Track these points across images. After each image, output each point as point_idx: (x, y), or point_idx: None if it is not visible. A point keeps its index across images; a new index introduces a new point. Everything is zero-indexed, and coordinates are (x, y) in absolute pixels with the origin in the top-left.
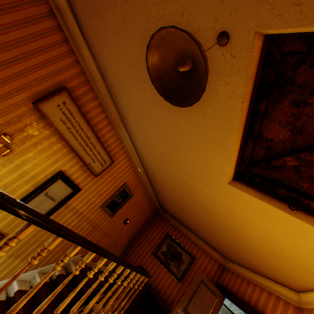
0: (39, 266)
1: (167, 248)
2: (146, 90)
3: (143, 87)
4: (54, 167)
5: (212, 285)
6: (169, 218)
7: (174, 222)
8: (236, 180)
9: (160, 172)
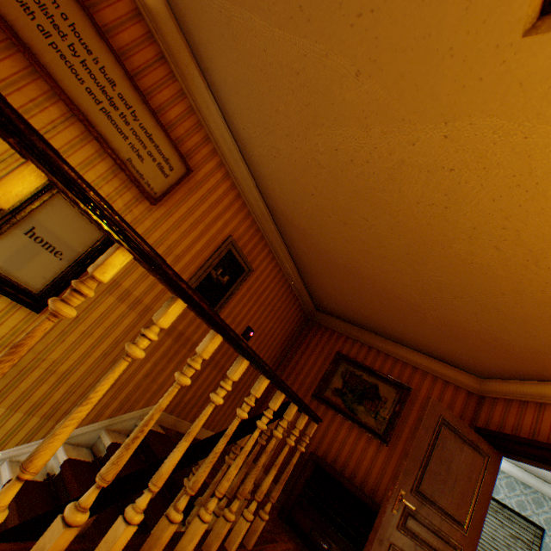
0: None
1: (343, 382)
2: None
3: None
4: None
5: (468, 431)
6: (336, 325)
7: (349, 329)
8: None
9: (303, 183)
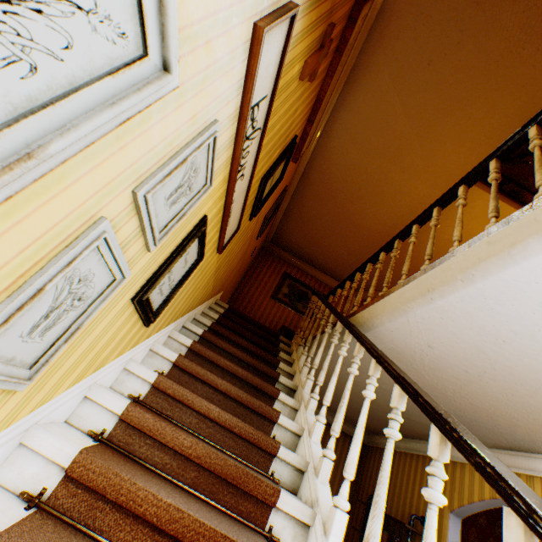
0: (209, 298)
1: (289, 290)
2: (464, 47)
3: (463, 42)
4: (298, 126)
5: None
6: (283, 255)
7: (292, 258)
8: None
9: (347, 174)
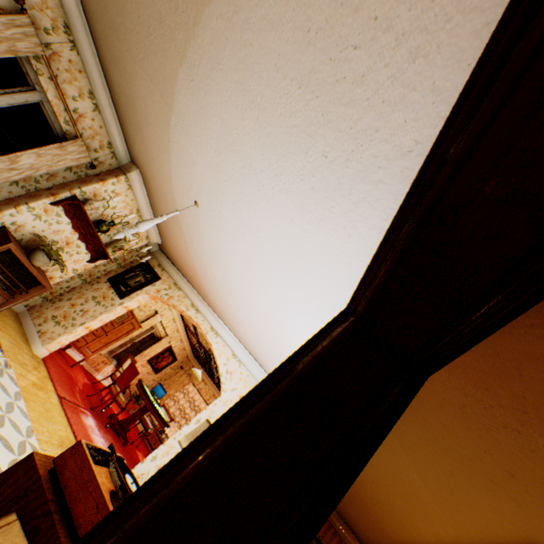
0: None
1: None
2: (502, 499)
3: (499, 493)
4: None
5: None
6: None
7: None
8: None
9: (365, 478)
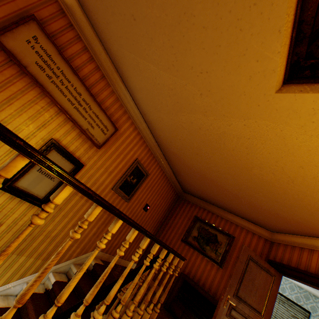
0: None
1: (198, 233)
2: None
3: None
4: (43, 133)
5: (264, 262)
6: (194, 200)
7: (201, 202)
8: (289, 82)
9: (175, 134)
